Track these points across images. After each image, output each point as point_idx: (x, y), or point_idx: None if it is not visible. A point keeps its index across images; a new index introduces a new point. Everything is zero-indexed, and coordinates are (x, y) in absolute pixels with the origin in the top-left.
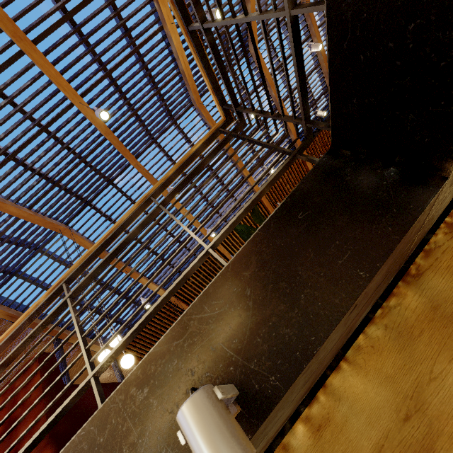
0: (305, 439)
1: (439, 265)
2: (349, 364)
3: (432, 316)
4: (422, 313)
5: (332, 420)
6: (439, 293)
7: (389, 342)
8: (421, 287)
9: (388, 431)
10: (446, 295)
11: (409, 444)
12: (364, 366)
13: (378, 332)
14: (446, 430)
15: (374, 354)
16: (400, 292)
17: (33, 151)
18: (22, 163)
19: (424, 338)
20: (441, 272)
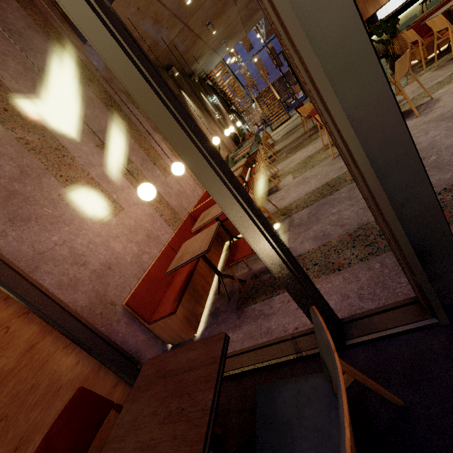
0: None
1: None
2: None
3: None
4: None
5: None
6: None
7: None
8: None
9: None
10: None
11: None
12: None
13: None
14: None
15: None
16: None
17: None
18: None
19: None
20: None
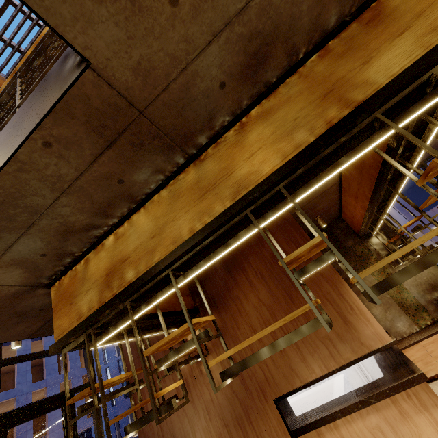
0: (111, 242)
1: (217, 154)
2: (144, 210)
3: (194, 186)
4: (190, 185)
5: (125, 235)
6: (205, 173)
7: (167, 199)
8: (200, 168)
9: (143, 242)
10: (208, 175)
11: (148, 248)
12: (150, 211)
13: (165, 193)
14: (164, 244)
15: (157, 206)
16: (188, 170)
17: (6, 26)
18: (0, 39)
19: (183, 199)
20: (215, 159)
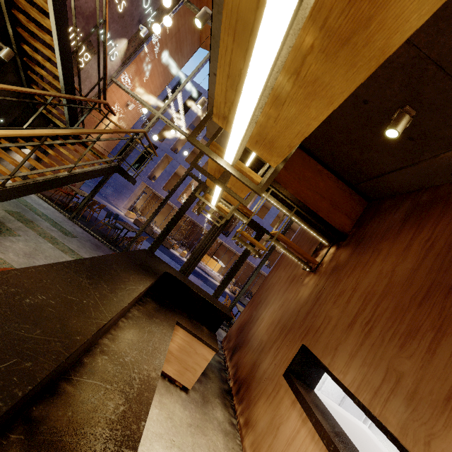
0: None
1: None
2: None
3: None
4: None
5: None
6: None
7: None
8: None
9: None
10: None
11: None
12: None
13: None
14: None
15: None
16: None
17: None
18: None
19: None
20: None
